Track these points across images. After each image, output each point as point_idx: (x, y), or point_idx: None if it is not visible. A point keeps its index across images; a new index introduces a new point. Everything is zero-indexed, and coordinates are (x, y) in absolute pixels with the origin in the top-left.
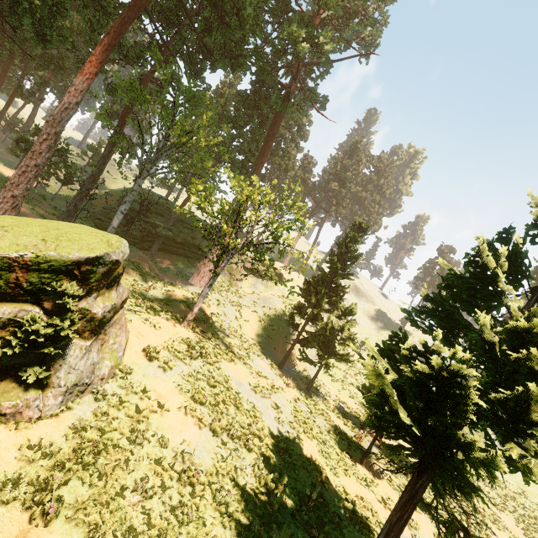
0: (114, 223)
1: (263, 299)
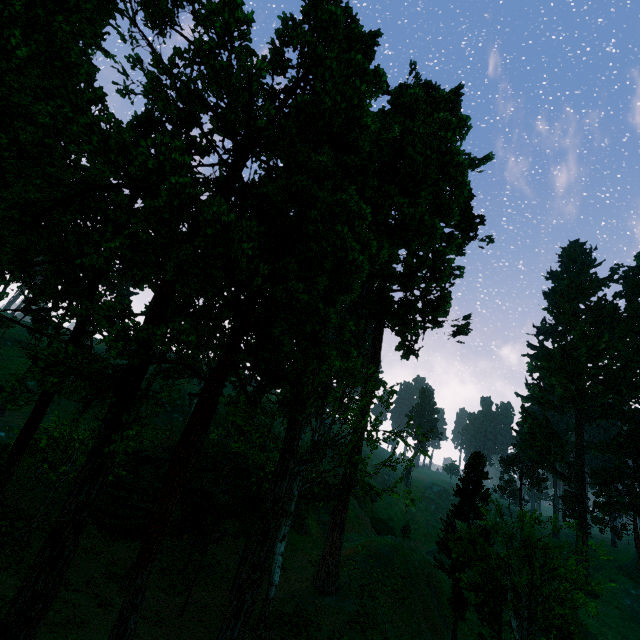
0: (277, 578)
1: (376, 557)
